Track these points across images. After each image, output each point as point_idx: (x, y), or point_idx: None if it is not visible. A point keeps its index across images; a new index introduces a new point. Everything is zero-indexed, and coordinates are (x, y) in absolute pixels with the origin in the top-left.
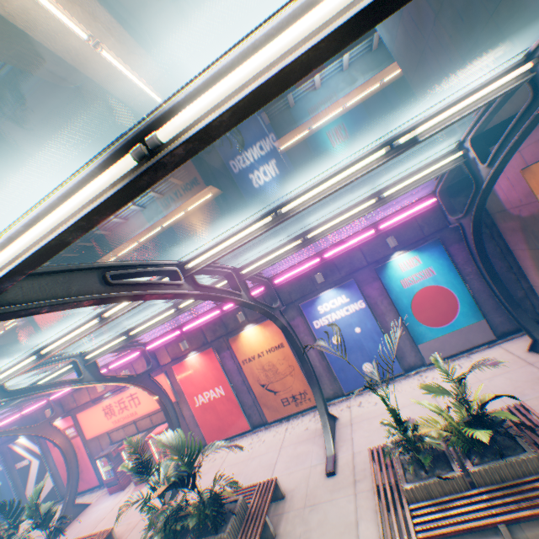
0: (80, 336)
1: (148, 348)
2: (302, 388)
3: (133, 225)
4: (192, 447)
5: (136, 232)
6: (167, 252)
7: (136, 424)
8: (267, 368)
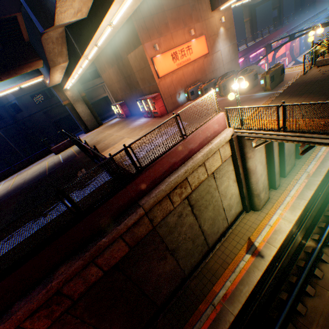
0: None
1: None
2: (297, 52)
3: None
4: None
5: None
6: None
7: (276, 60)
8: (295, 46)
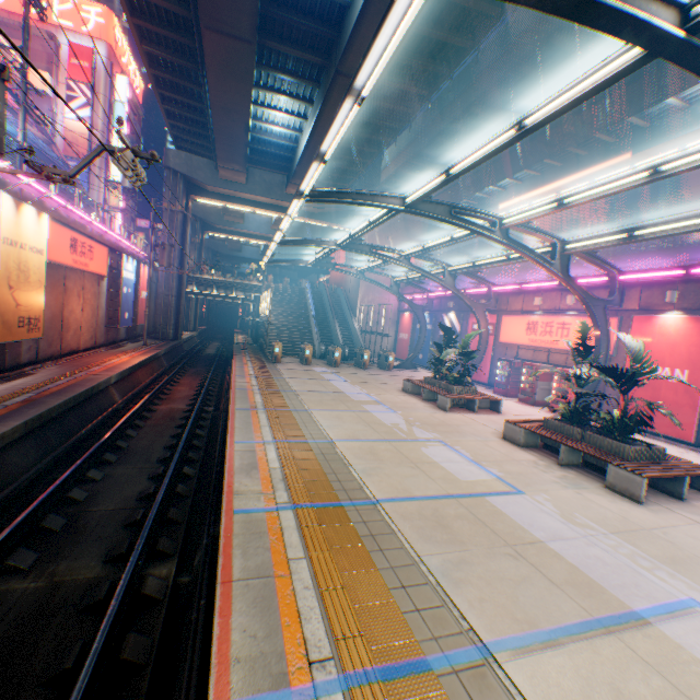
0: (610, 192)
1: (620, 278)
2: None
3: (692, 115)
4: (644, 363)
5: (690, 128)
6: (695, 192)
7: (546, 354)
8: None
